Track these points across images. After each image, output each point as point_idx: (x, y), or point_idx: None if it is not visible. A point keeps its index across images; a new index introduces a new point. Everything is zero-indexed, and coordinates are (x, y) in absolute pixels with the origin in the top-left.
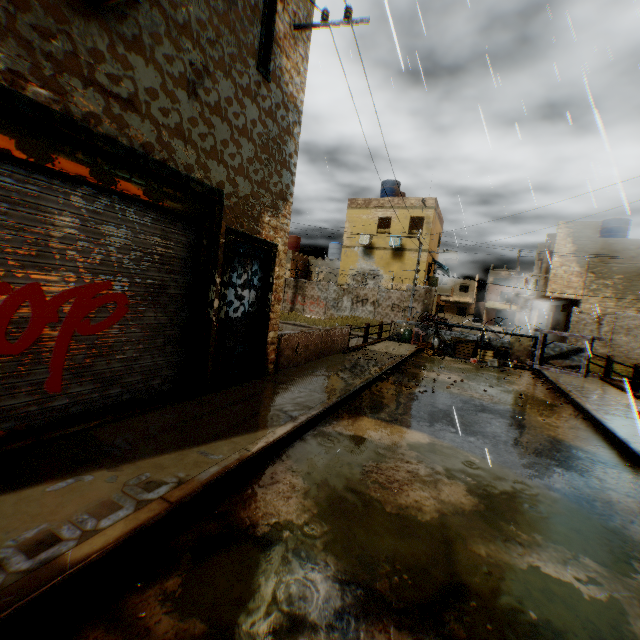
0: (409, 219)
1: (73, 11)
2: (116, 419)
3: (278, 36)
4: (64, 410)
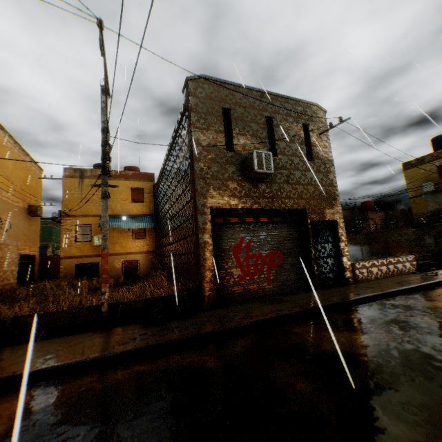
0: None
1: (258, 184)
2: (287, 296)
3: (313, 143)
4: (272, 292)
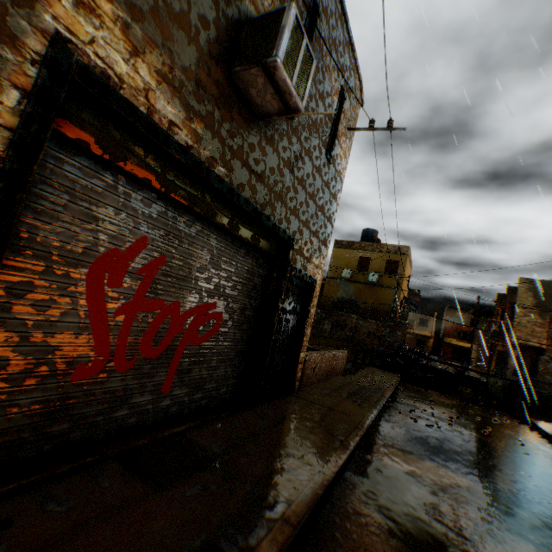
0: (386, 261)
1: (247, 120)
2: (200, 423)
3: (338, 133)
4: (165, 410)
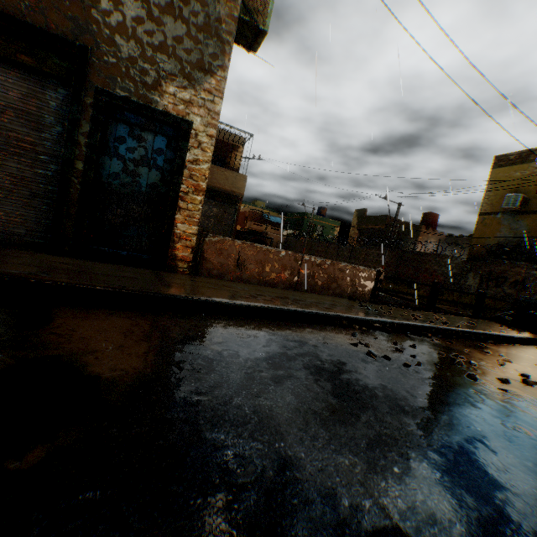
0: None
1: None
2: None
3: None
4: None
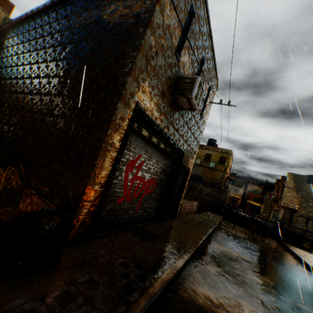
0: (219, 157)
1: (176, 110)
2: (147, 224)
3: (206, 105)
4: (135, 217)
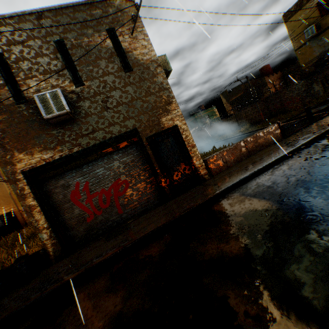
0: None
1: (71, 124)
2: (138, 217)
3: (126, 49)
4: (126, 217)
